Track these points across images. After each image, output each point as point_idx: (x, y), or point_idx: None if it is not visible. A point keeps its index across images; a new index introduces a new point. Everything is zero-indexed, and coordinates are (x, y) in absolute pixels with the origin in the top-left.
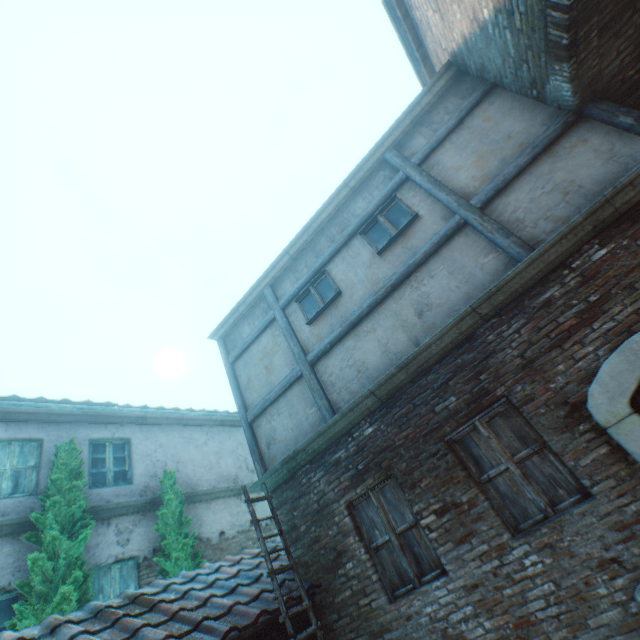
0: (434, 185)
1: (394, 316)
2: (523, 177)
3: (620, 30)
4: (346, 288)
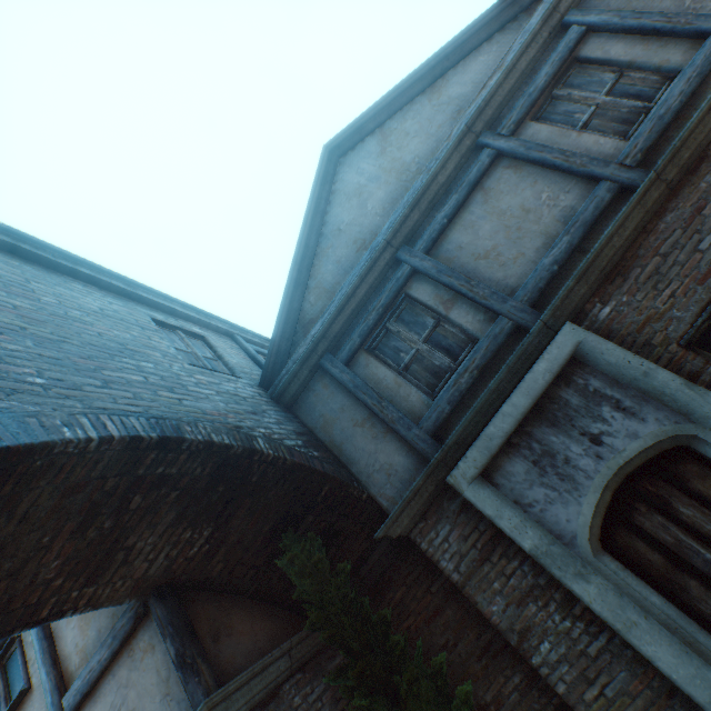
0: (41, 645)
1: None
2: (110, 676)
3: (128, 558)
4: None
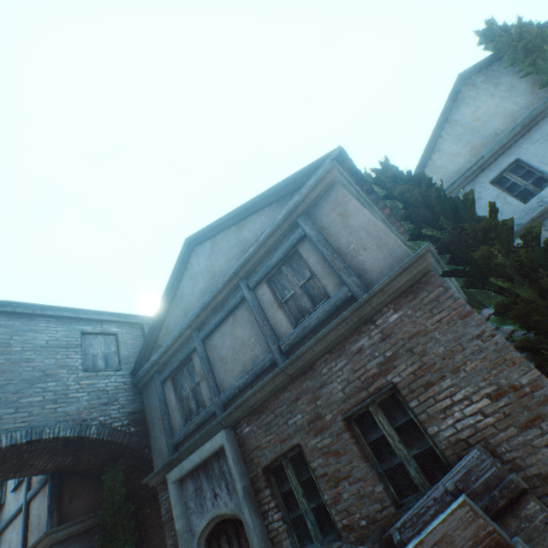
0: None
1: (6, 542)
2: (40, 494)
3: (33, 465)
4: (7, 501)
